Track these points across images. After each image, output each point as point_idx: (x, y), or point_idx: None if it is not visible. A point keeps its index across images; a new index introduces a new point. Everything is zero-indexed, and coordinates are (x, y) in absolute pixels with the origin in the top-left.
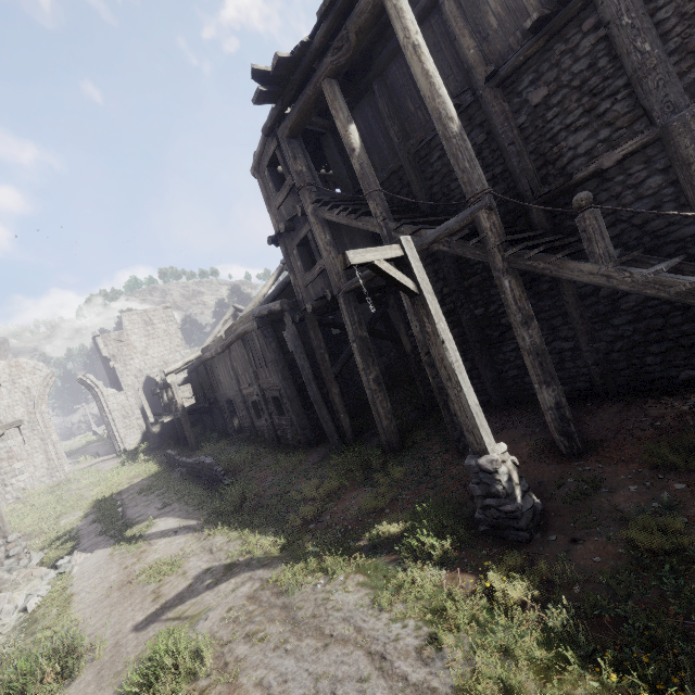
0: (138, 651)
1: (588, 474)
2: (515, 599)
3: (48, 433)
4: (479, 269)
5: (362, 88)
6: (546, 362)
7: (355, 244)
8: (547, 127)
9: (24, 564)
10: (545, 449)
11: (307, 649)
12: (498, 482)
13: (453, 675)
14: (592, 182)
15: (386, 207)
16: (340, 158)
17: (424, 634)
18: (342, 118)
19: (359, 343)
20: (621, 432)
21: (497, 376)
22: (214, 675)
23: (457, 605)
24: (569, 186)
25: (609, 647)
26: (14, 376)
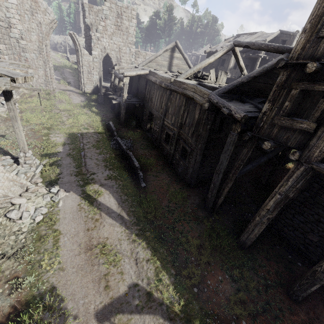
0: None
1: None
2: None
3: (47, 60)
4: None
5: None
6: None
7: None
8: None
9: (33, 170)
10: None
11: None
12: None
13: None
14: None
15: None
16: None
17: None
18: None
19: (283, 198)
20: None
21: None
22: None
23: None
24: None
25: None
26: (33, 9)
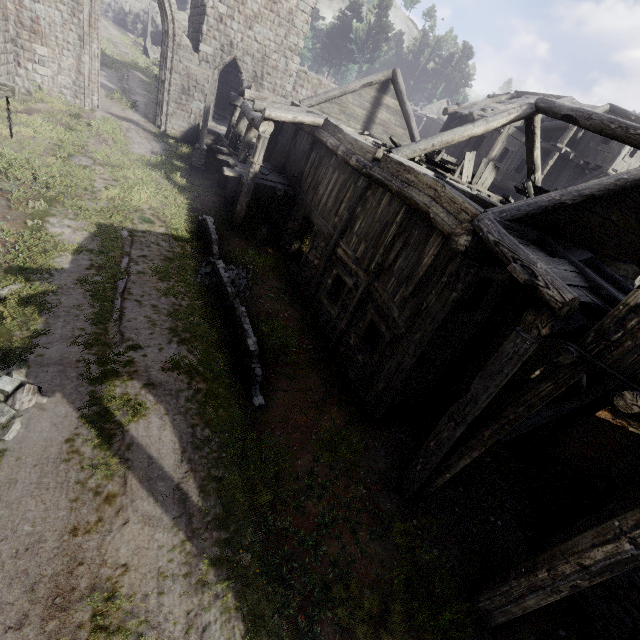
0: None
1: None
2: None
3: (89, 36)
4: None
5: None
6: None
7: None
8: None
9: None
10: None
11: None
12: None
13: None
14: None
15: None
16: None
17: None
18: None
19: (639, 556)
20: None
21: None
22: None
23: None
24: None
25: None
26: None
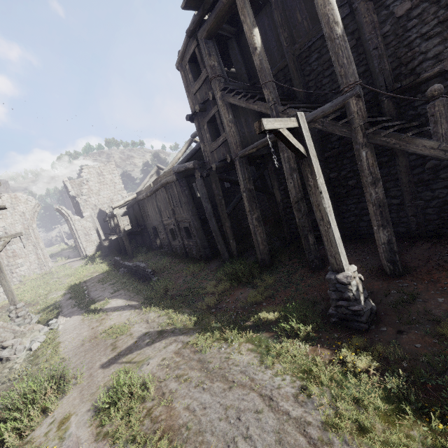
0: (105, 380)
1: (406, 288)
2: (361, 368)
3: (37, 242)
4: (337, 145)
5: (262, 1)
6: (385, 211)
7: (248, 123)
8: (406, 35)
9: (28, 321)
10: (374, 270)
11: (218, 389)
12: (350, 291)
13: (322, 415)
14: (435, 81)
15: (276, 95)
16: (241, 57)
17: (298, 386)
18: (249, 23)
19: (248, 193)
20: (430, 262)
21: (340, 220)
22: (156, 400)
23: (319, 368)
24: (416, 83)
25: (433, 405)
26: (14, 204)
